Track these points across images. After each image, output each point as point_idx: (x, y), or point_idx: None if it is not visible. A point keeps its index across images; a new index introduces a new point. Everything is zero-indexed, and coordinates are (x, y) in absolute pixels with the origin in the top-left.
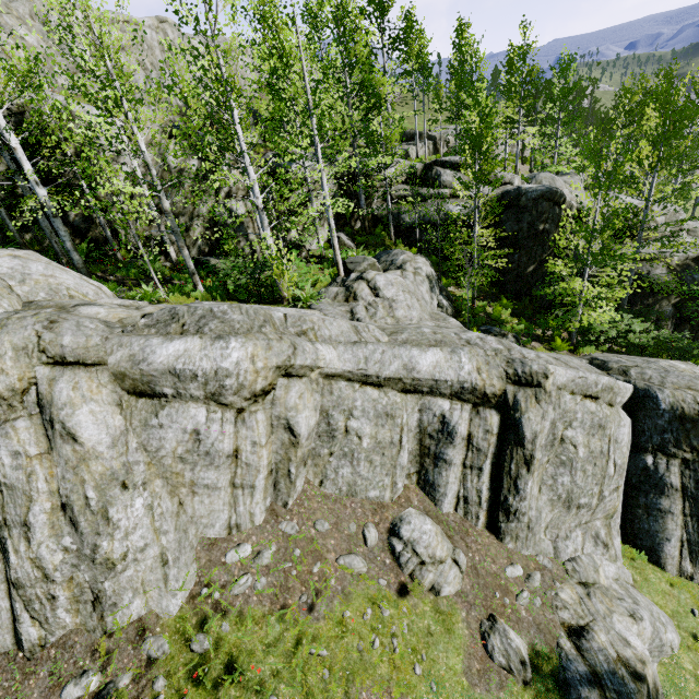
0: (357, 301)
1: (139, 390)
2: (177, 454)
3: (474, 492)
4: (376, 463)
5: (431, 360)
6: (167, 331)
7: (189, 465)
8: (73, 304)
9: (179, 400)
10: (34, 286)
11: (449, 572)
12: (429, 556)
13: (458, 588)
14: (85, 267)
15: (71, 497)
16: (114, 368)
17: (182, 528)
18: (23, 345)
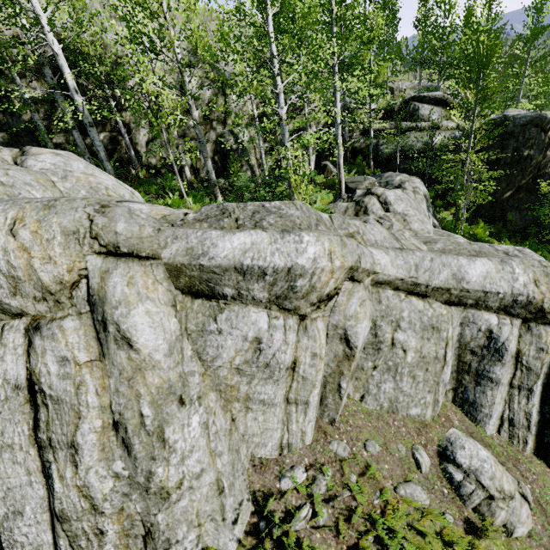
0: (368, 215)
1: (195, 289)
2: (234, 365)
3: (522, 414)
4: (419, 379)
5: (481, 270)
6: (221, 225)
7: (245, 378)
8: (115, 200)
9: (238, 302)
10: (75, 183)
11: (521, 510)
12: (497, 490)
13: (529, 528)
14: (116, 177)
15: (125, 414)
16: (168, 263)
17: (235, 447)
18: (73, 229)
